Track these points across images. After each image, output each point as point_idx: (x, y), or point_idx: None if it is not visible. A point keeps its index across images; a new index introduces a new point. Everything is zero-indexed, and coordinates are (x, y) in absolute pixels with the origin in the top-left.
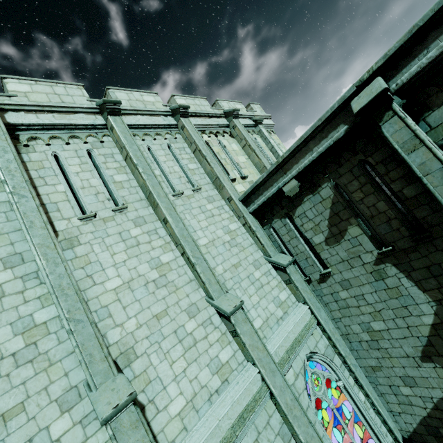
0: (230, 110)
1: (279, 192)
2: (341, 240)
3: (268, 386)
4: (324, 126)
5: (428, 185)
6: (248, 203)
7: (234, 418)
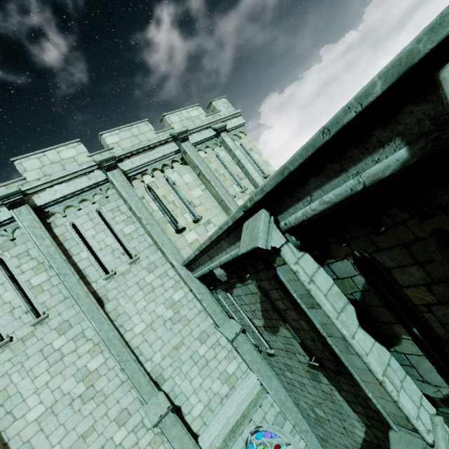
0: (175, 134)
1: (212, 271)
2: (276, 333)
3: None
4: (227, 235)
5: (333, 347)
6: (191, 268)
7: None
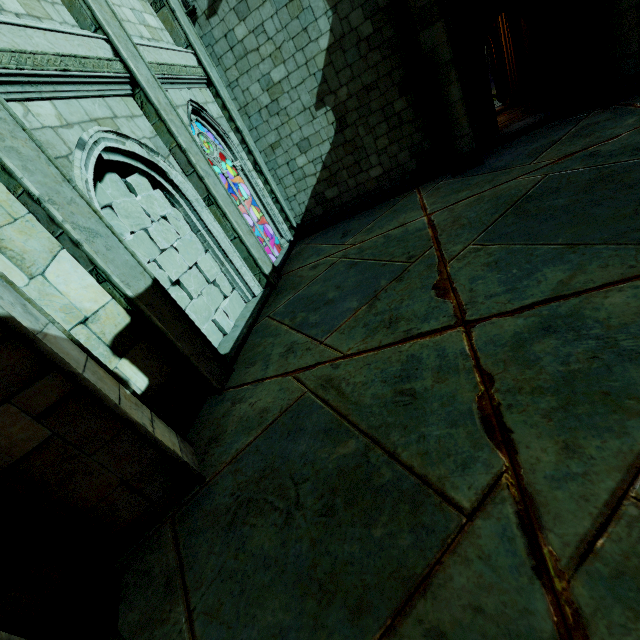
0: None
1: None
2: None
3: (126, 63)
4: None
5: None
6: None
7: (61, 50)
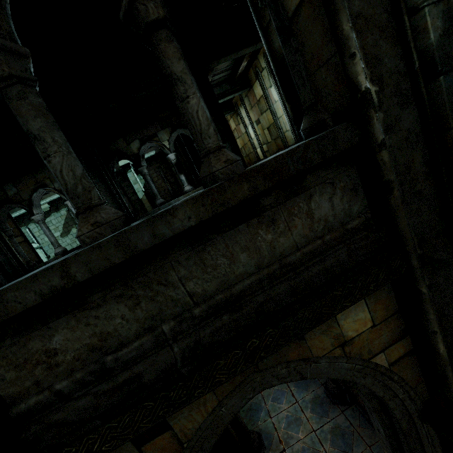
0: None
1: None
2: (69, 234)
3: None
4: None
5: None
6: (12, 211)
7: None
